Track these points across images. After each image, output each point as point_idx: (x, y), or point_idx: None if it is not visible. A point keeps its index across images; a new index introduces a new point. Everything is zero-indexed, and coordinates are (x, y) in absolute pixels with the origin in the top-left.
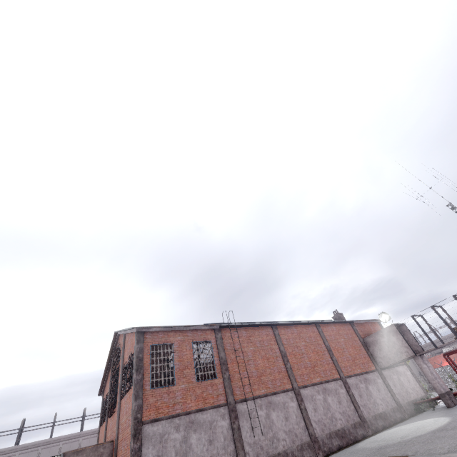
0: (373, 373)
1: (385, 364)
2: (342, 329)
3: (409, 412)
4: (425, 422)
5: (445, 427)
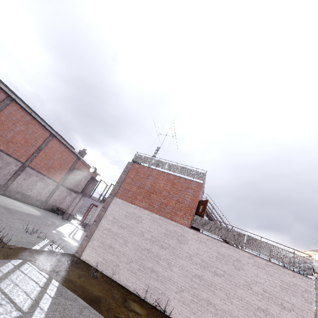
0: (53, 182)
1: (66, 185)
2: (68, 154)
3: (48, 208)
4: (30, 209)
5: (15, 210)
